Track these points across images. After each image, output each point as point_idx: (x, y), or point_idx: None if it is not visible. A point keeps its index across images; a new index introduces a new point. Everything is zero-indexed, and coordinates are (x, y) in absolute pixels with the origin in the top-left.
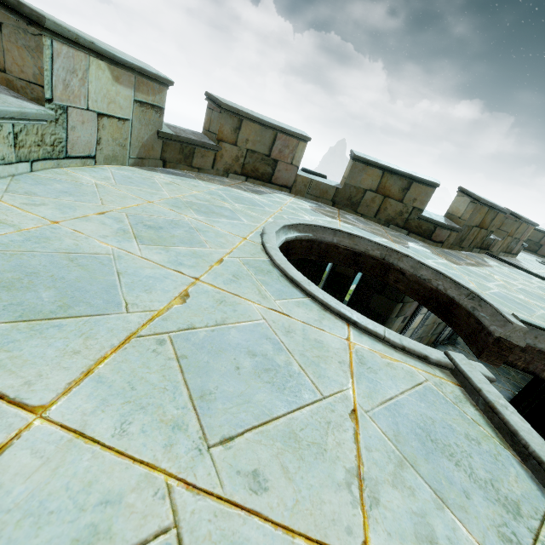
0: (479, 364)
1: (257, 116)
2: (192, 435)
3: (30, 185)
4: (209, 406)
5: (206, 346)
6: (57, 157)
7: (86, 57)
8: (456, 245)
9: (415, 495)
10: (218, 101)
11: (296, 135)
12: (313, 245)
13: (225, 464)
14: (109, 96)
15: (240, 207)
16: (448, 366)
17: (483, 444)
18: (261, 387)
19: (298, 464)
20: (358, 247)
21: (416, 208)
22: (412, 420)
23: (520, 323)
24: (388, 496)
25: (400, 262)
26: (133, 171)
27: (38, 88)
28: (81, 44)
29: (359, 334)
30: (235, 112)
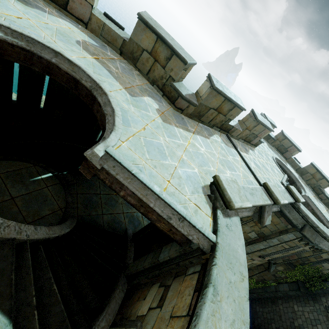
0: None
1: None
2: None
3: None
4: None
5: None
6: None
7: None
8: (195, 117)
9: None
10: None
11: None
12: (33, 57)
13: None
14: None
15: None
16: None
17: None
18: None
19: None
20: (74, 74)
21: (171, 77)
22: None
23: (102, 152)
24: None
25: (100, 97)
26: None
27: None
28: None
29: None
30: None
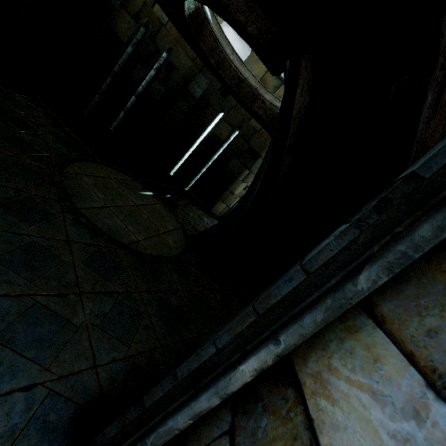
0: None
1: None
2: None
3: None
4: None
5: None
6: None
7: None
8: None
9: None
10: None
11: None
12: (216, 49)
13: None
14: None
15: None
16: None
17: None
18: None
19: None
20: (243, 73)
21: None
22: None
23: None
24: None
25: (265, 95)
26: None
27: None
28: None
29: None
30: None
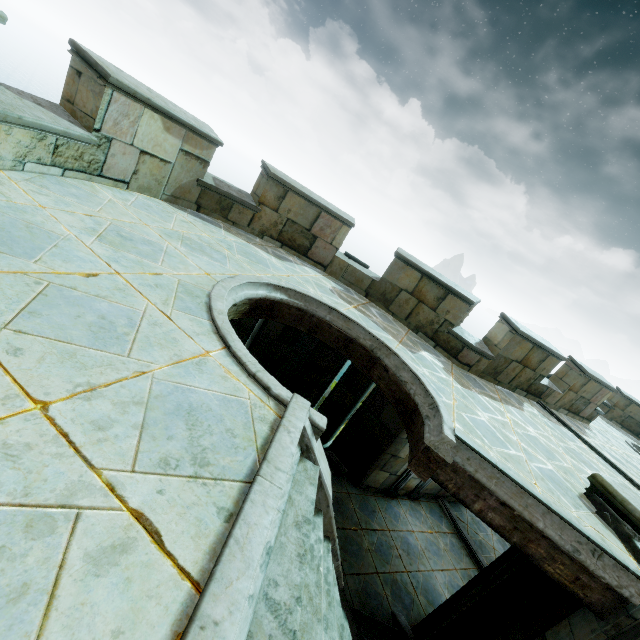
0: (322, 417)
1: (304, 191)
2: (1, 320)
3: (51, 183)
4: (30, 317)
5: (71, 299)
6: (91, 173)
7: (142, 108)
8: (489, 375)
9: (124, 414)
10: (268, 170)
11: (340, 218)
12: (305, 316)
13: (5, 337)
14: (157, 140)
15: (240, 258)
16: (284, 402)
17: (237, 439)
18: (84, 330)
19: (55, 362)
20: (350, 331)
21: (448, 321)
22: (190, 400)
23: (453, 436)
24: (102, 403)
25: (387, 358)
26: (160, 204)
27: (92, 120)
28: (138, 98)
29: (227, 355)
30: (282, 183)
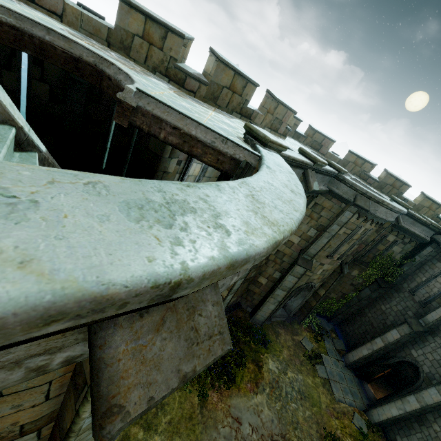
0: None
1: None
2: None
3: None
4: None
5: None
6: None
7: None
8: (210, 101)
9: None
10: None
11: None
12: (24, 37)
13: None
14: None
15: None
16: None
17: None
18: None
19: None
20: (73, 51)
21: (173, 57)
22: None
23: (134, 88)
24: None
25: (108, 69)
26: None
27: None
28: None
29: None
30: None
